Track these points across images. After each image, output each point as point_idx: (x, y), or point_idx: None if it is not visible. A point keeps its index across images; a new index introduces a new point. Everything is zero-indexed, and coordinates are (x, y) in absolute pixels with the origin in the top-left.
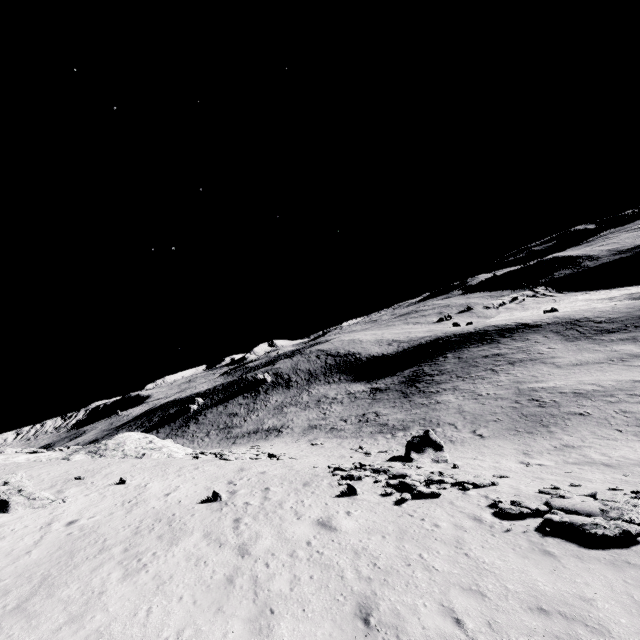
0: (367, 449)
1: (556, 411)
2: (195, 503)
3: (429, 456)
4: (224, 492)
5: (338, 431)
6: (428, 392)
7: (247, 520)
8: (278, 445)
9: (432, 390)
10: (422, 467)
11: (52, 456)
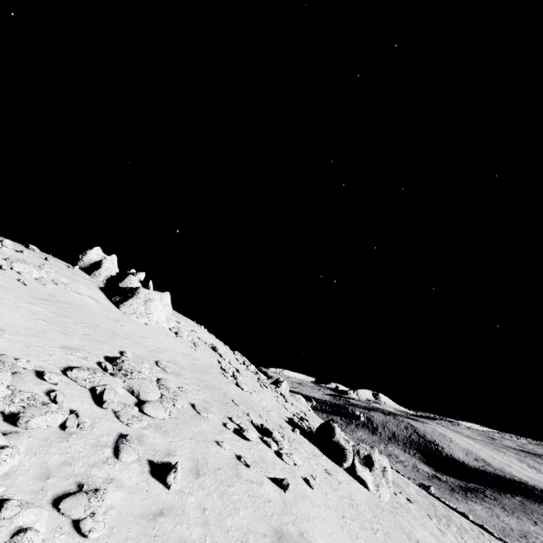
0: None
1: (524, 541)
2: None
3: None
4: None
5: None
6: (469, 498)
7: None
8: None
9: (473, 499)
10: None
11: None
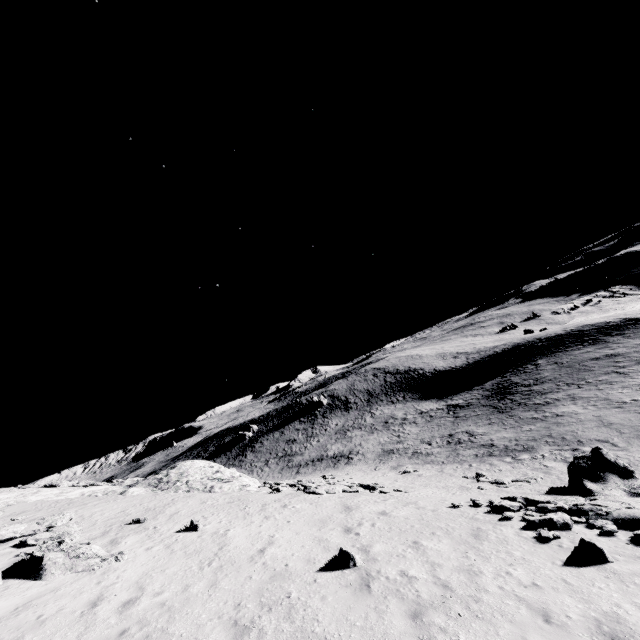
0: (491, 477)
1: None
2: (313, 570)
3: (618, 486)
4: (349, 548)
5: (425, 455)
6: (533, 404)
7: (438, 619)
8: (355, 474)
9: (538, 401)
10: (632, 504)
11: (108, 490)
